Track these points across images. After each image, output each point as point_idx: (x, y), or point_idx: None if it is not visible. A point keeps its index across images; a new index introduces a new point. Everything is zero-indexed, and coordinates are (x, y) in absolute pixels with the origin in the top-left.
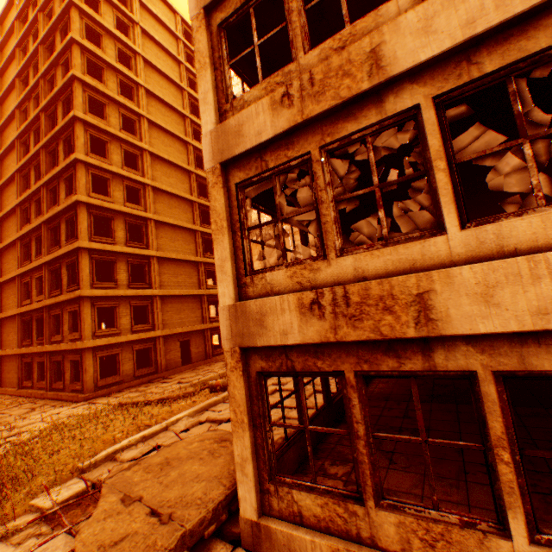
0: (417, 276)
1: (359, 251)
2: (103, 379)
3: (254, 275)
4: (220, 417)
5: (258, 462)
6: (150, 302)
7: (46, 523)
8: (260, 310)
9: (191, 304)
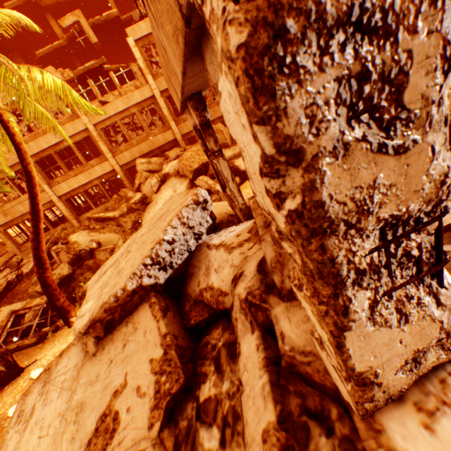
0: (21, 204)
1: (10, 202)
2: None
3: None
4: None
5: (16, 245)
6: None
7: None
8: None
9: None
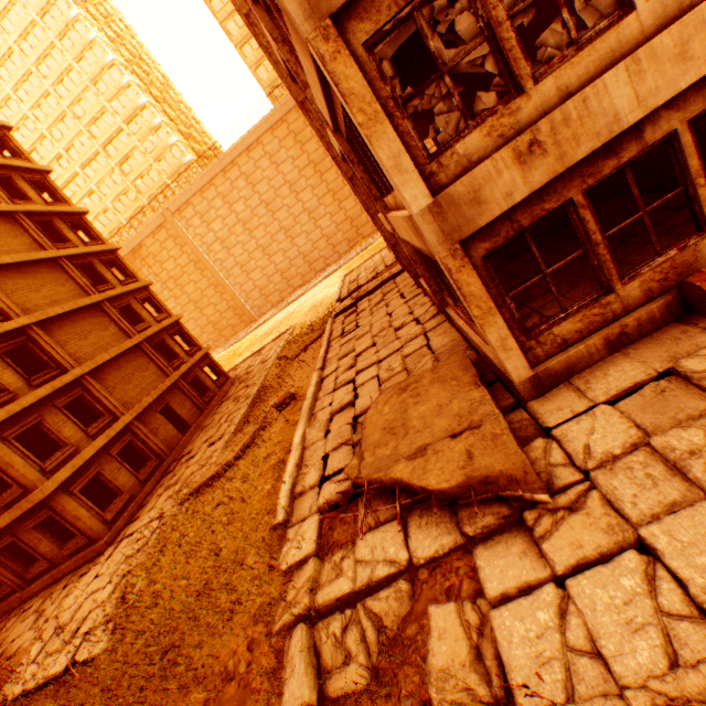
0: (625, 64)
1: (553, 69)
2: (108, 512)
3: (440, 157)
4: (345, 401)
5: (512, 335)
6: (81, 389)
7: (330, 555)
8: (470, 188)
9: (134, 362)
